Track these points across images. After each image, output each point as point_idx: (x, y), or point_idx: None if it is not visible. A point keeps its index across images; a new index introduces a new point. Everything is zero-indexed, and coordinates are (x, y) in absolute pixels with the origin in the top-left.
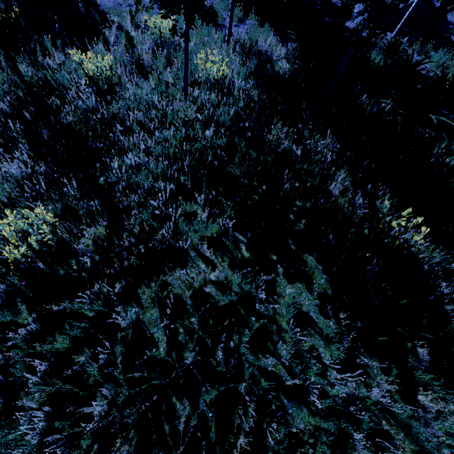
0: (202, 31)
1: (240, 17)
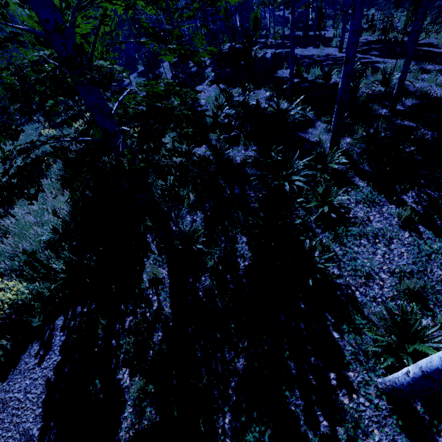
0: None
1: None
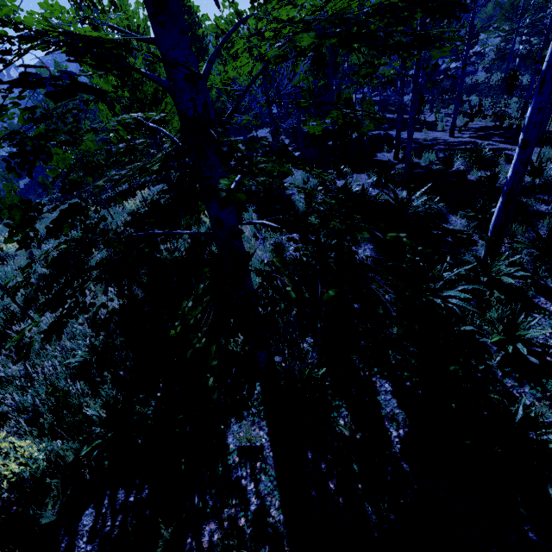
0: None
1: None
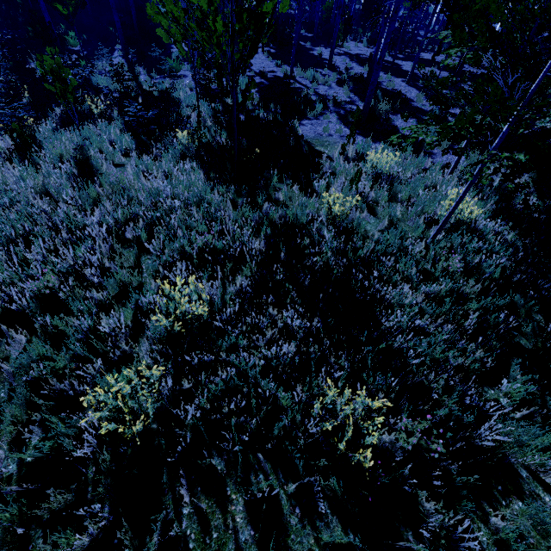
0: (412, 160)
1: (449, 144)
